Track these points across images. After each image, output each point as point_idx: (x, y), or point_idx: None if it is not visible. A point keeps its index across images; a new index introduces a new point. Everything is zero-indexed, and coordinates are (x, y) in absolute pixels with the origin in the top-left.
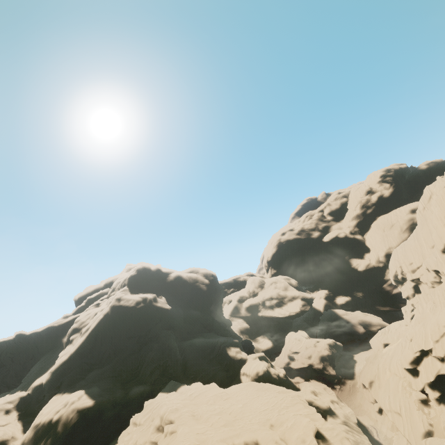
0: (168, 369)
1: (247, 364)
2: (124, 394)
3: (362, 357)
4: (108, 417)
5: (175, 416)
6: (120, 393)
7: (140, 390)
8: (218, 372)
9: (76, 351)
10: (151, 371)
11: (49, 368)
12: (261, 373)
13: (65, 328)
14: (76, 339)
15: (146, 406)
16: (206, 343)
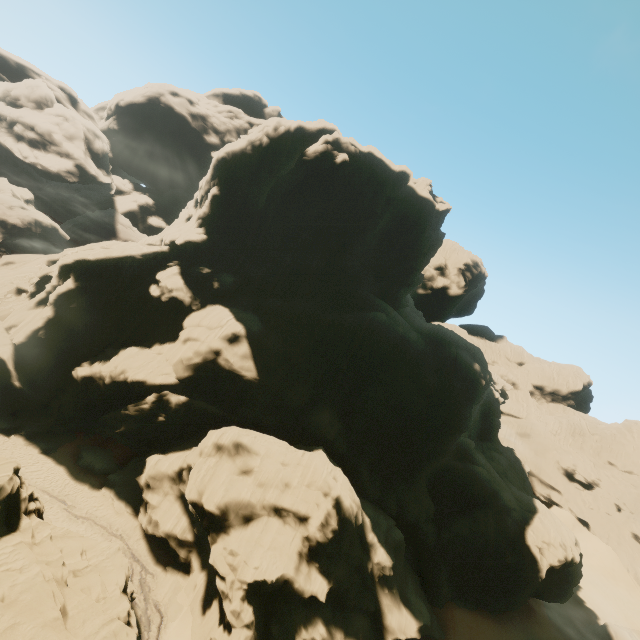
0: None
1: None
2: None
3: None
4: None
5: None
6: None
7: None
8: None
9: None
10: None
11: None
12: None
13: None
14: None
15: None
16: None
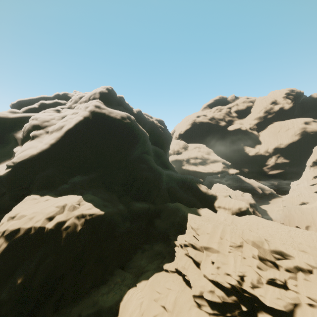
0: (160, 191)
1: (221, 200)
2: (126, 208)
3: (268, 208)
4: (122, 233)
5: (282, 248)
6: (123, 207)
7: (146, 207)
8: (196, 202)
9: (49, 148)
10: (148, 190)
11: (0, 162)
12: (245, 209)
13: (13, 124)
14: (41, 136)
15: (198, 228)
16: (176, 176)
